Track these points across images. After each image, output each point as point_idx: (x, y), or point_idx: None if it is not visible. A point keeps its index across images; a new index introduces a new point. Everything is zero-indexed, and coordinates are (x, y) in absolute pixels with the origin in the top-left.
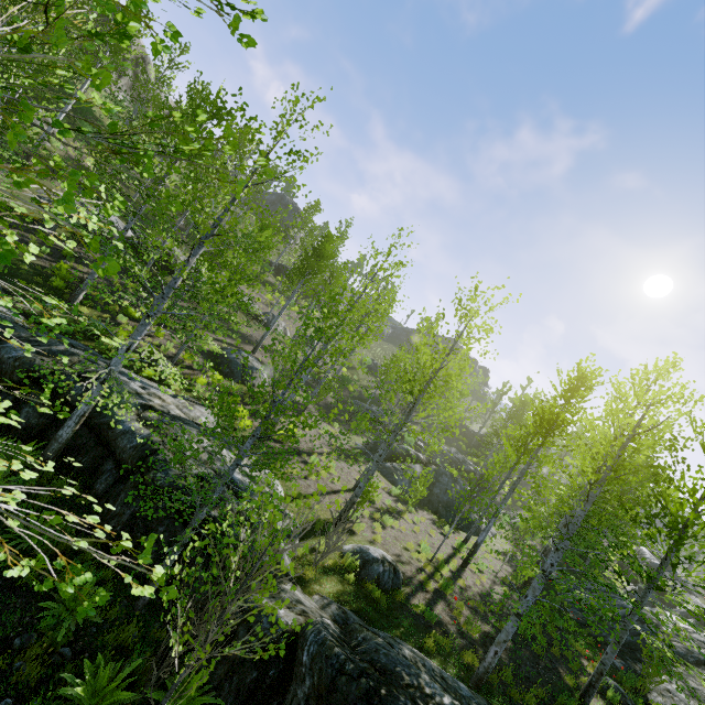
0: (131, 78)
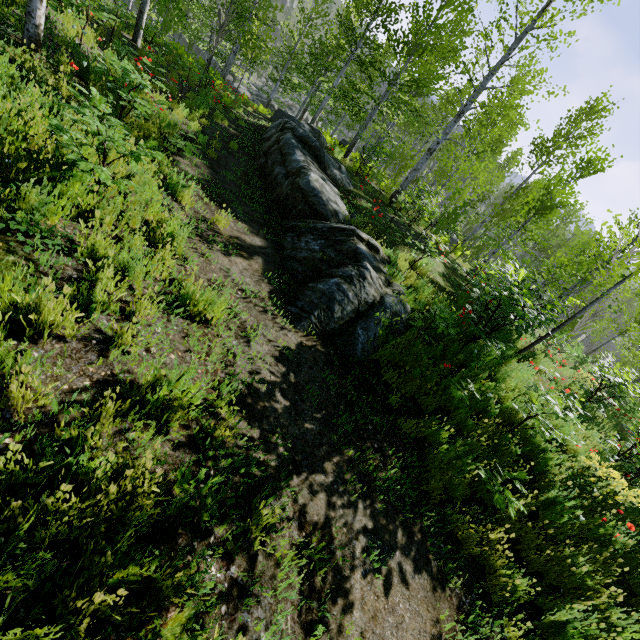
0: None
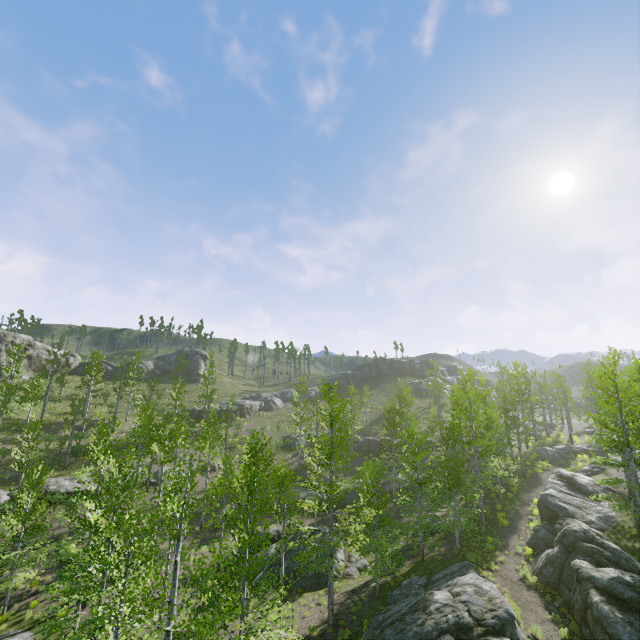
0: (27, 361)
